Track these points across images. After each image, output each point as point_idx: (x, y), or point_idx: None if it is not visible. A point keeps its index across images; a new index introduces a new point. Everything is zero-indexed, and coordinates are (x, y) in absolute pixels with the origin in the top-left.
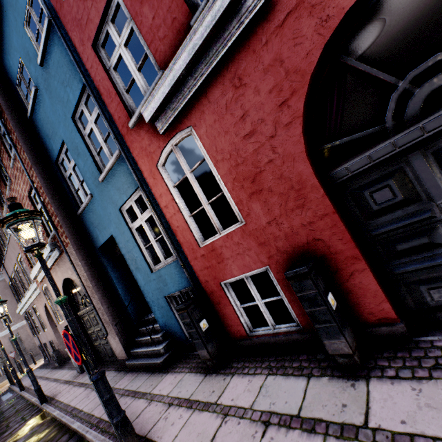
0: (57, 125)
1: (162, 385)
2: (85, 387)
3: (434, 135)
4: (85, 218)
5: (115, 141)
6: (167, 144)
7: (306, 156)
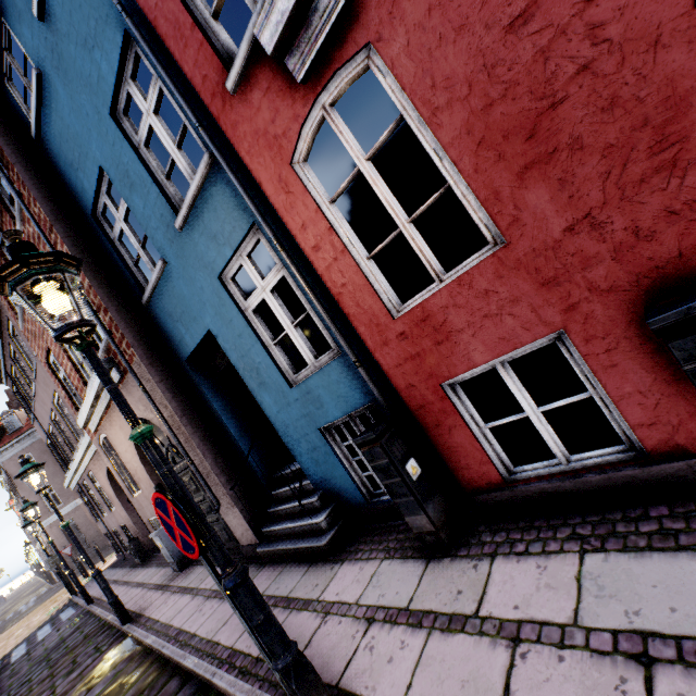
0: (86, 137)
1: (339, 585)
2: (191, 593)
3: None
4: (158, 308)
5: (200, 132)
6: (312, 108)
7: (695, 24)
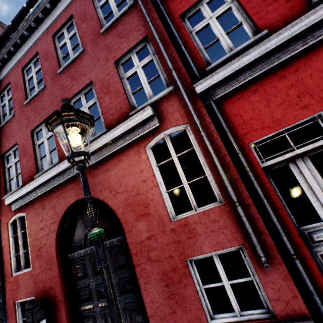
0: None
1: None
2: None
3: (91, 253)
4: None
5: None
6: (15, 215)
7: (56, 247)
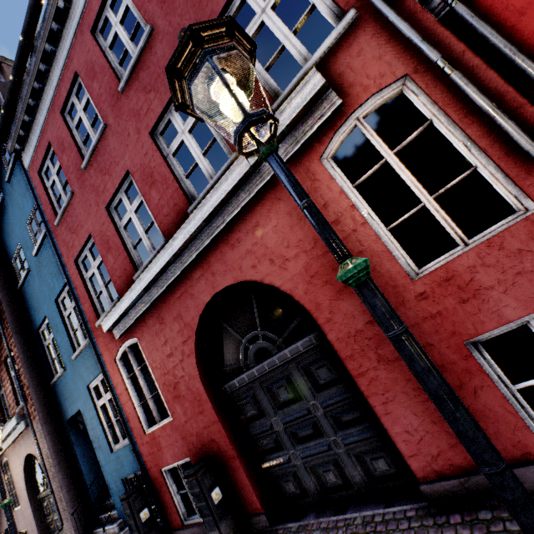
0: (43, 302)
1: None
2: None
3: (262, 376)
4: (58, 388)
5: (86, 332)
6: (122, 345)
7: (201, 378)
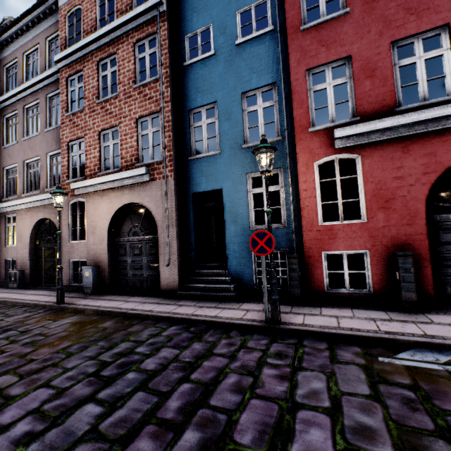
0: (218, 88)
1: (248, 306)
2: (122, 301)
3: None
4: (195, 165)
5: (286, 131)
6: (332, 155)
7: (425, 202)
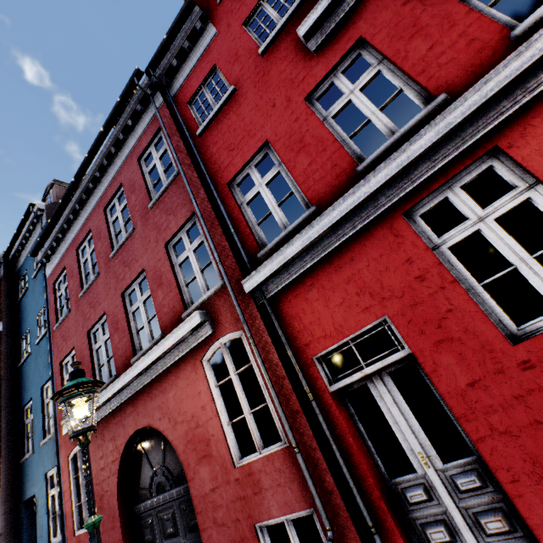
0: (33, 385)
1: None
2: None
3: (159, 506)
4: (25, 467)
5: (54, 426)
6: (76, 446)
7: (118, 496)
